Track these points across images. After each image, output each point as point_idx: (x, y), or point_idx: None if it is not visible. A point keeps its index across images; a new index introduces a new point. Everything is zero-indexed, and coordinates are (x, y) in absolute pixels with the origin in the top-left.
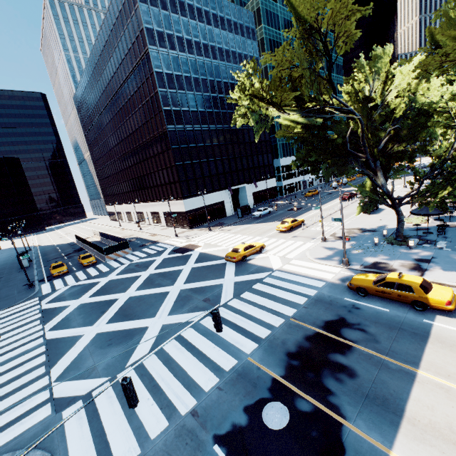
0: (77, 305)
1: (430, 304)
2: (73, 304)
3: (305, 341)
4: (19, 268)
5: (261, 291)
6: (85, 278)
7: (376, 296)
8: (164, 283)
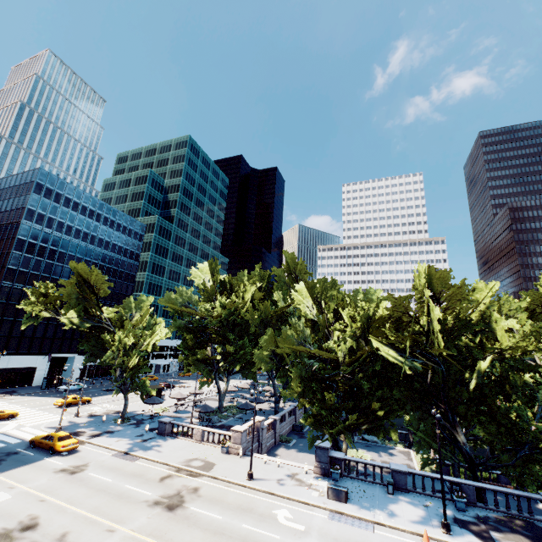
0: None
1: (56, 448)
2: None
3: None
4: None
5: None
6: None
7: (41, 448)
8: None
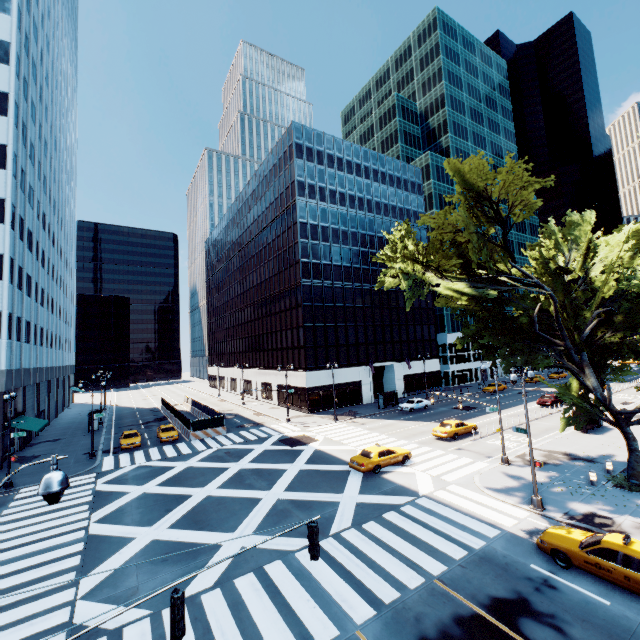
0: (139, 493)
1: None
2: (135, 491)
3: (454, 625)
4: (86, 430)
5: (394, 524)
6: (159, 459)
7: (588, 573)
8: (258, 484)
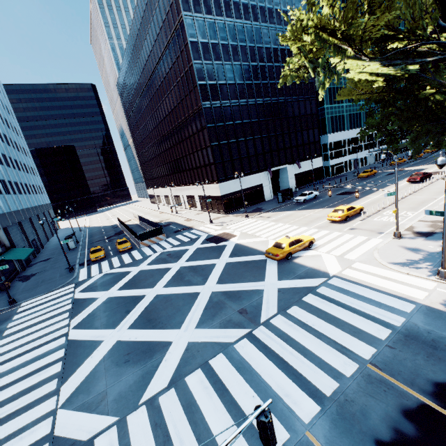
0: (105, 298)
1: None
2: (102, 297)
3: (403, 419)
4: (68, 249)
5: (315, 307)
6: (119, 266)
7: None
8: (195, 280)
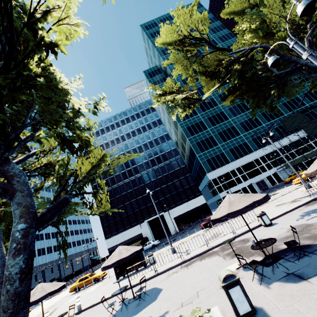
0: None
1: None
2: None
3: None
4: None
5: None
6: None
7: None
8: None
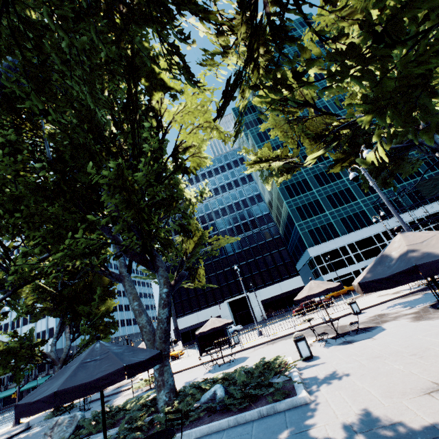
0: None
1: None
2: None
3: None
4: None
5: None
6: None
7: None
8: None
